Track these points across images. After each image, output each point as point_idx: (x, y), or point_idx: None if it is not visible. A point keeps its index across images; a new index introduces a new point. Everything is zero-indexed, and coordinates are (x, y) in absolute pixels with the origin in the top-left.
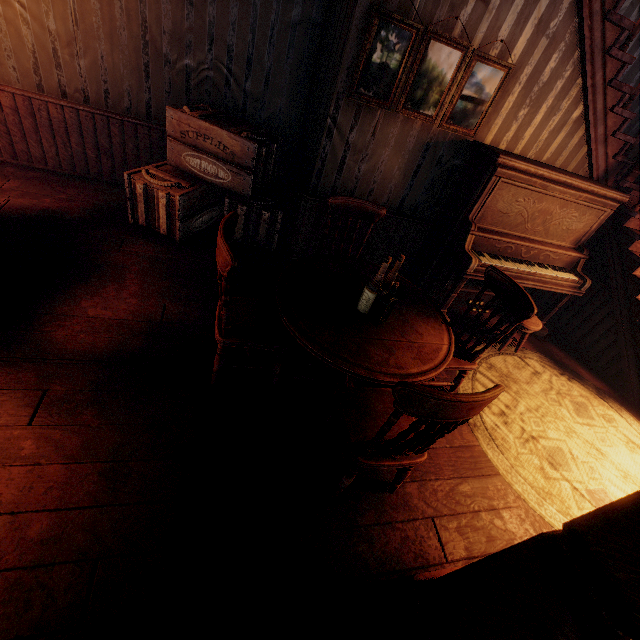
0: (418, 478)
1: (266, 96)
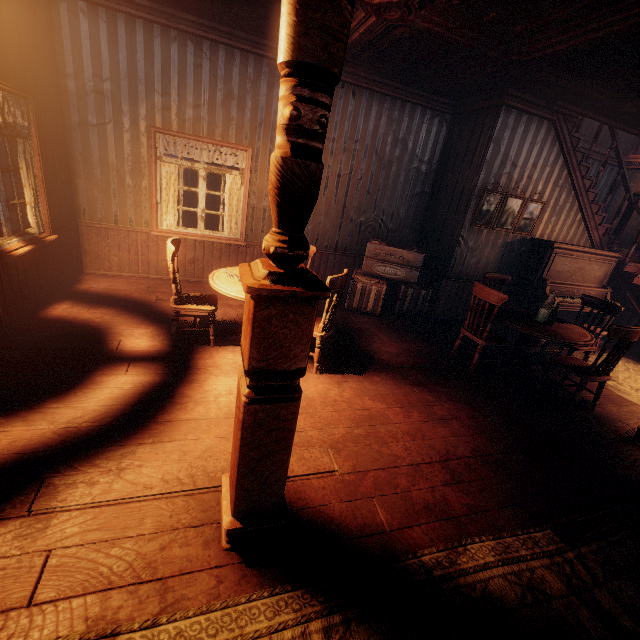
0: (598, 406)
1: (399, 230)
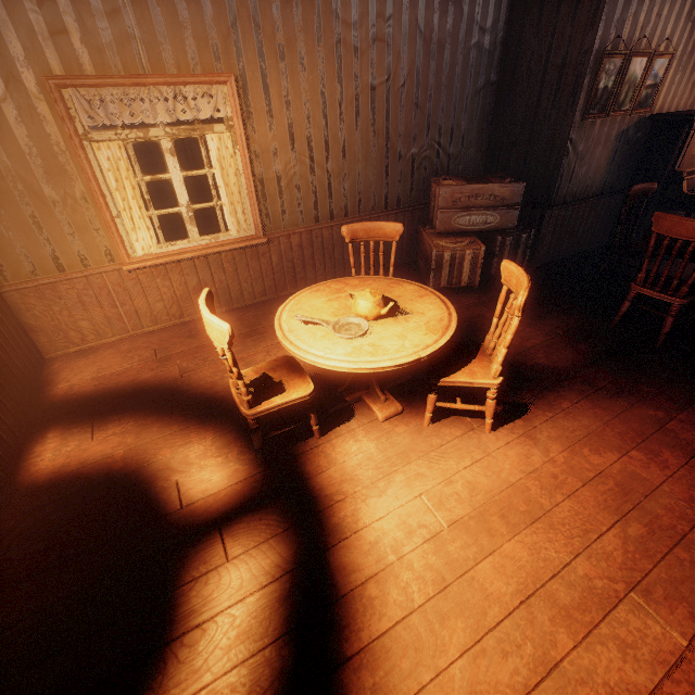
0: None
1: (461, 152)
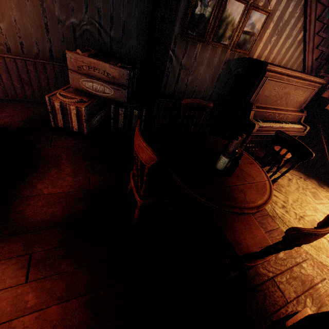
0: None
1: (123, 39)
